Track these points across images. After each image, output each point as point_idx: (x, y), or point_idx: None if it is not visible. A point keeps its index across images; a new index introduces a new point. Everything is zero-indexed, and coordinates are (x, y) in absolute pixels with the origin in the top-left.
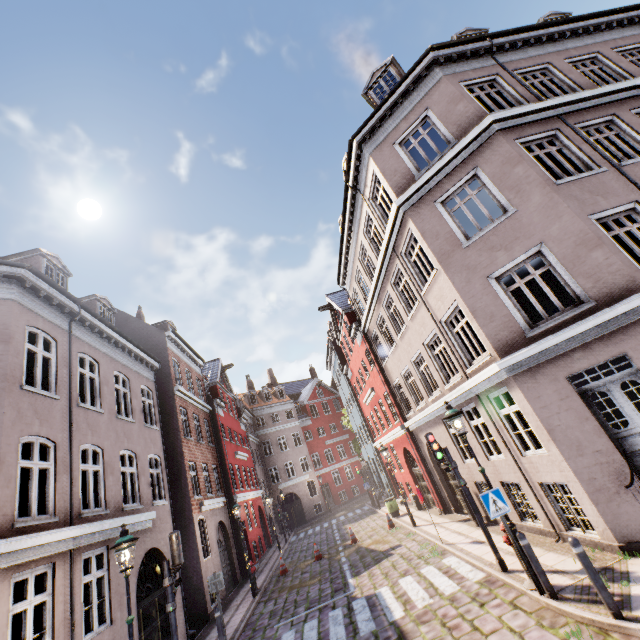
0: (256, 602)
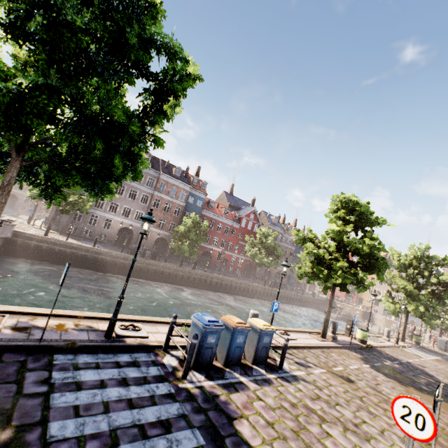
0: None
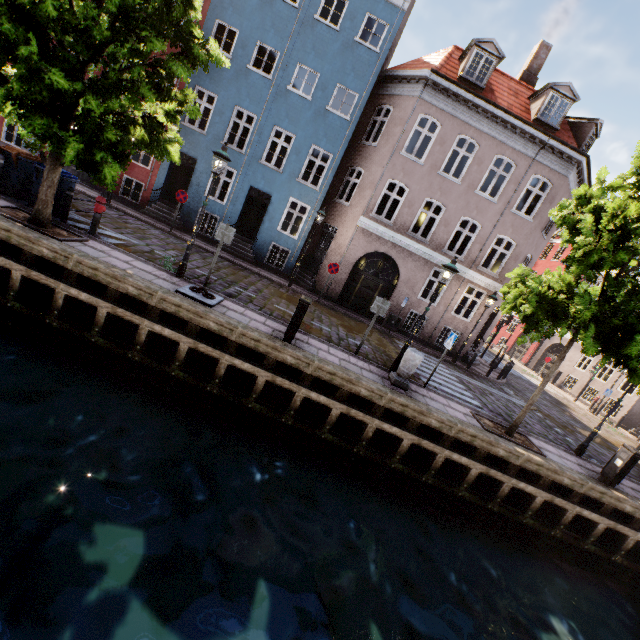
0: None
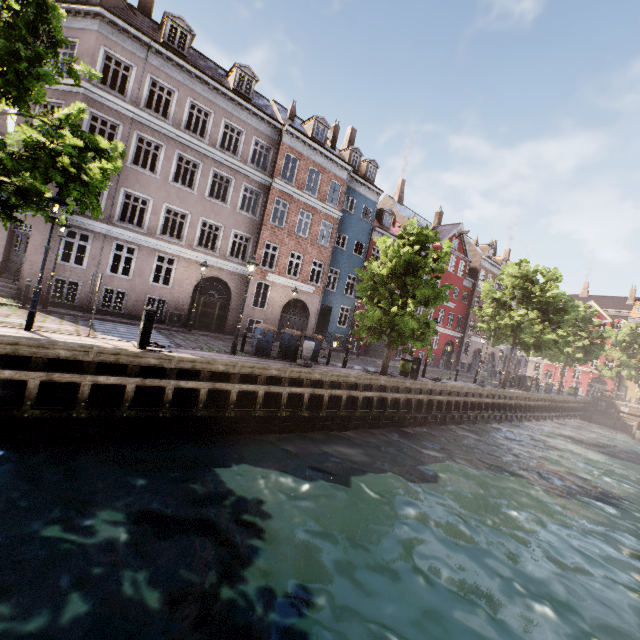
0: None
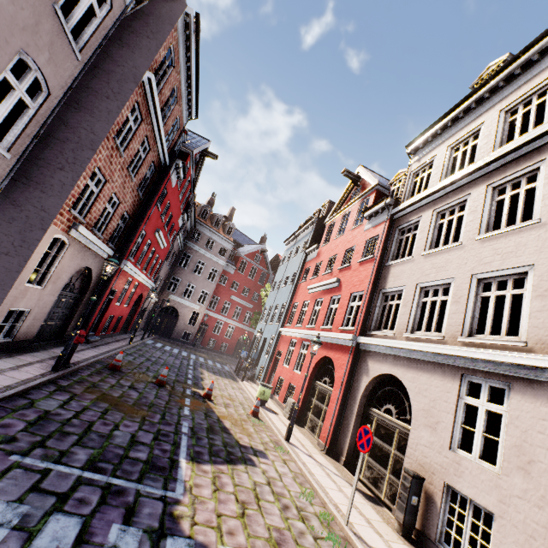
0: (47, 379)
